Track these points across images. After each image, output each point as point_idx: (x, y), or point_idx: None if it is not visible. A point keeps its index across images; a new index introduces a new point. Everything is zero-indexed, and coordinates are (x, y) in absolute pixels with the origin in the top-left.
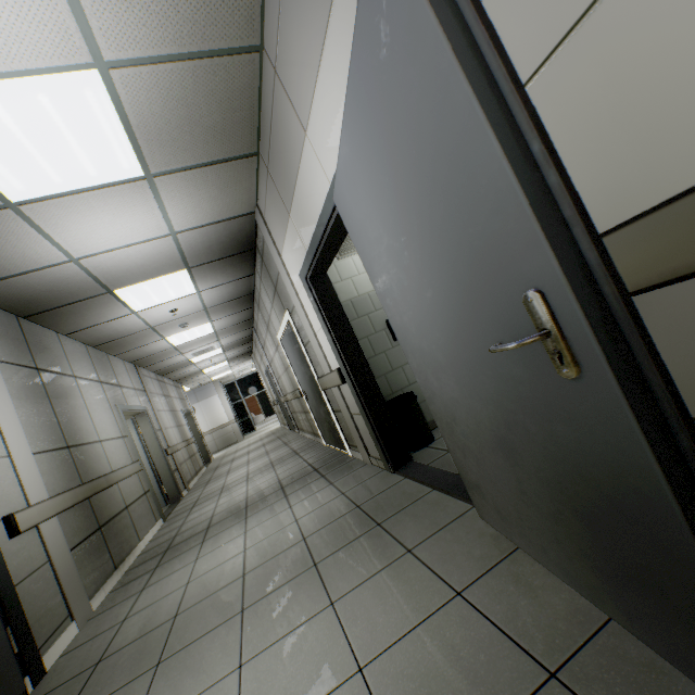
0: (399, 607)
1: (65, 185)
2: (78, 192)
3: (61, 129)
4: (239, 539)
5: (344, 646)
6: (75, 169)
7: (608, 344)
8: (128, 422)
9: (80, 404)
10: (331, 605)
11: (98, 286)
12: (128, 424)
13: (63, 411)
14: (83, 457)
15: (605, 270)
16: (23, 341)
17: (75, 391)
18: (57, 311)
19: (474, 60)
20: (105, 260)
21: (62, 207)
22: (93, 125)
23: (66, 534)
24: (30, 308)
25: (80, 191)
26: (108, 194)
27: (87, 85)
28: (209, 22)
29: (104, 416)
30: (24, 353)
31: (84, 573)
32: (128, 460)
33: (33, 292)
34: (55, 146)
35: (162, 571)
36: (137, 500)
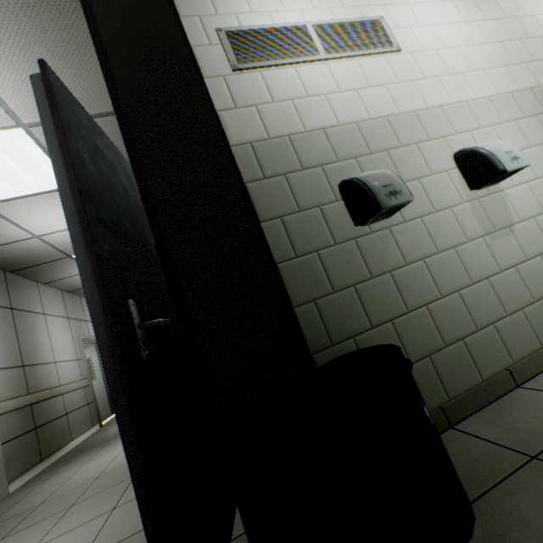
0: (139, 517)
1: (18, 192)
2: (28, 196)
3: (6, 161)
4: (120, 448)
5: (89, 542)
6: (22, 183)
7: (106, 353)
8: (93, 348)
9: (44, 334)
10: (112, 509)
11: (60, 252)
12: (93, 349)
13: (26, 339)
14: (35, 374)
15: (103, 306)
16: (5, 289)
17: (42, 324)
18: (33, 268)
19: (65, 172)
20: (60, 236)
21: (19, 205)
22: (28, 158)
23: (2, 431)
24: (13, 266)
25: (30, 195)
26: (50, 197)
27: (17, 137)
28: (91, 99)
29: (64, 343)
30: (3, 297)
31: (10, 462)
32: (78, 378)
33: (12, 256)
34: (4, 170)
35: (65, 467)
36: (78, 408)
